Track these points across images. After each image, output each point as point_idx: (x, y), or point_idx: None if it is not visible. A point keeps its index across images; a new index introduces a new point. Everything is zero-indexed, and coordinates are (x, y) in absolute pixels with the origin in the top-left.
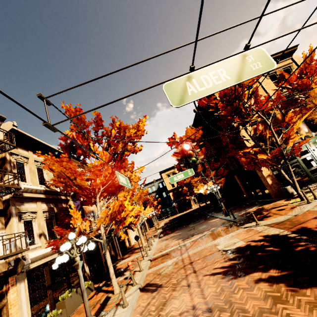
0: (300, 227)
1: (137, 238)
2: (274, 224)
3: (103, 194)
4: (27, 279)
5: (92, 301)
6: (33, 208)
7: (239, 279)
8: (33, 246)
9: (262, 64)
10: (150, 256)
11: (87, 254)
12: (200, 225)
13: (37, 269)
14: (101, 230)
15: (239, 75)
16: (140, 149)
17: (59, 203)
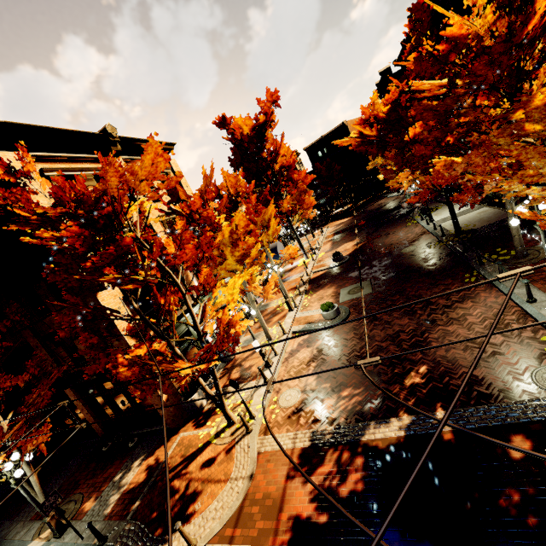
0: (289, 519)
1: None
2: (230, 525)
3: None
4: None
5: None
6: None
7: None
8: None
9: None
10: None
11: None
12: None
13: None
14: None
15: None
16: None
17: None
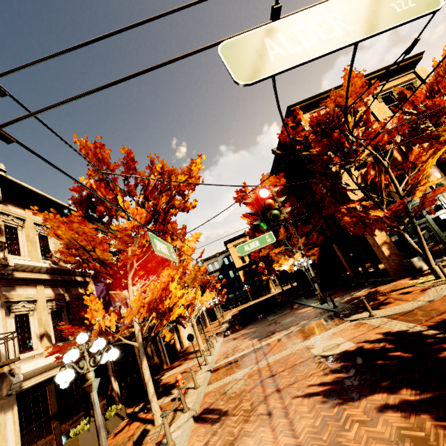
0: (440, 319)
1: (192, 339)
2: (398, 314)
3: (139, 273)
4: (19, 405)
5: (122, 436)
6: (30, 295)
7: (351, 404)
8: (29, 353)
9: (415, 1)
10: (211, 365)
11: (117, 363)
12: (284, 317)
13: (36, 388)
14: (135, 327)
15: (371, 22)
16: (194, 205)
17: (73, 288)
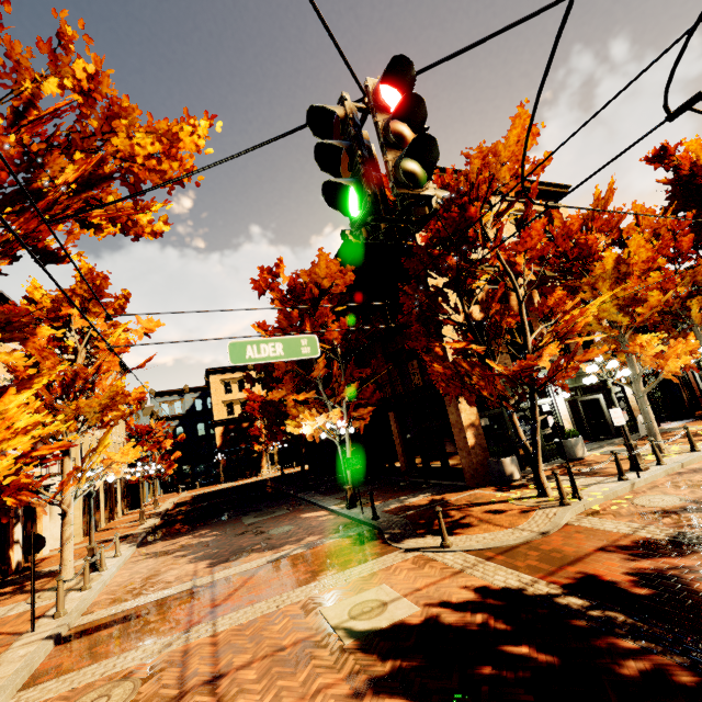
0: (578, 573)
1: (37, 548)
2: (493, 551)
3: None
4: None
5: None
6: None
7: None
8: None
9: None
10: (67, 620)
11: None
12: (275, 521)
13: None
14: None
15: None
16: (159, 231)
17: None
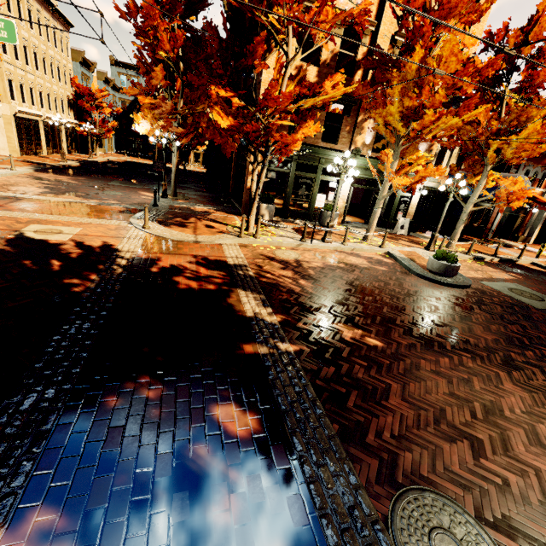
0: (157, 257)
1: None
2: (158, 238)
3: None
4: None
5: None
6: None
7: None
8: None
9: None
10: None
11: None
12: (121, 189)
13: None
14: None
15: None
16: None
17: None
